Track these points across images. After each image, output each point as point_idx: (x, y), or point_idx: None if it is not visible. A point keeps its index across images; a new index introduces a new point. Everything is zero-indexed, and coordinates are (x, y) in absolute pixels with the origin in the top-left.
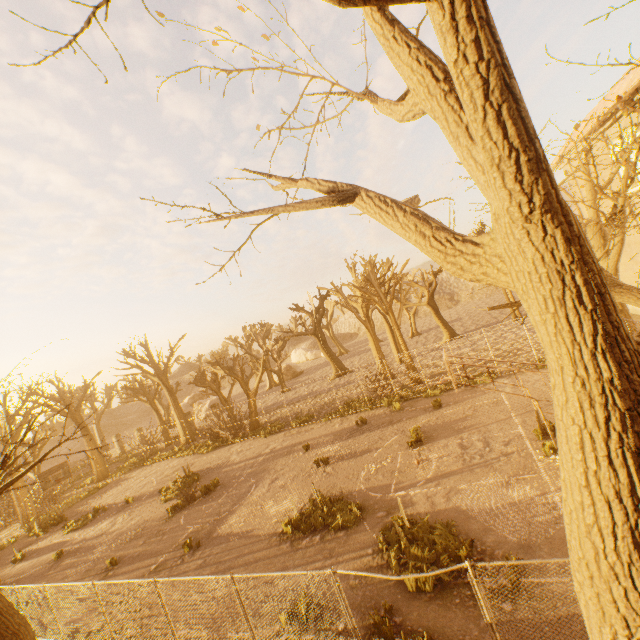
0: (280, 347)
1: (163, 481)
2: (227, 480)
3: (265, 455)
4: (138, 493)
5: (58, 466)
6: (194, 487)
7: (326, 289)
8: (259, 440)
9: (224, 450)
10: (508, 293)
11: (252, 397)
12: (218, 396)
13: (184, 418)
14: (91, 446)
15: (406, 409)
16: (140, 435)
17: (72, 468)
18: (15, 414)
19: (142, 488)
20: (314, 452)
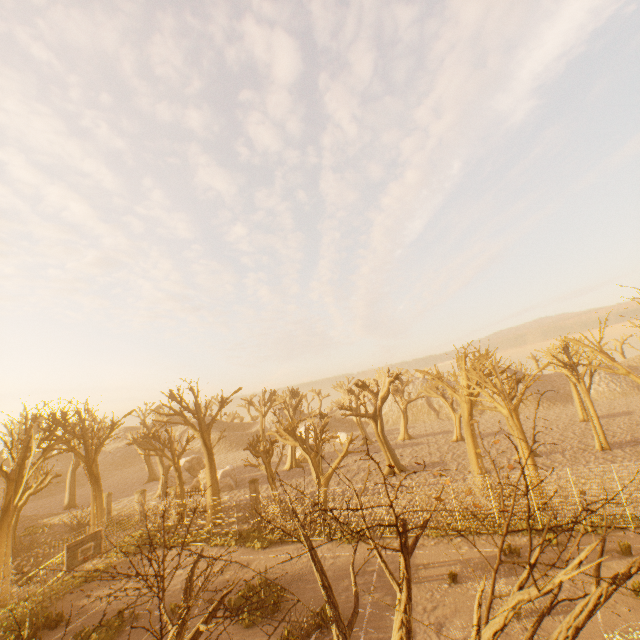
0: (323, 423)
1: (214, 583)
2: (342, 607)
3: (377, 574)
4: (180, 597)
5: (91, 535)
6: (285, 608)
7: (425, 373)
8: (342, 545)
9: (290, 550)
10: (593, 417)
11: (323, 482)
12: (266, 470)
13: (217, 490)
14: (96, 506)
15: (568, 545)
16: (141, 500)
17: (31, 527)
18: (35, 446)
19: (181, 588)
20: (469, 587)
